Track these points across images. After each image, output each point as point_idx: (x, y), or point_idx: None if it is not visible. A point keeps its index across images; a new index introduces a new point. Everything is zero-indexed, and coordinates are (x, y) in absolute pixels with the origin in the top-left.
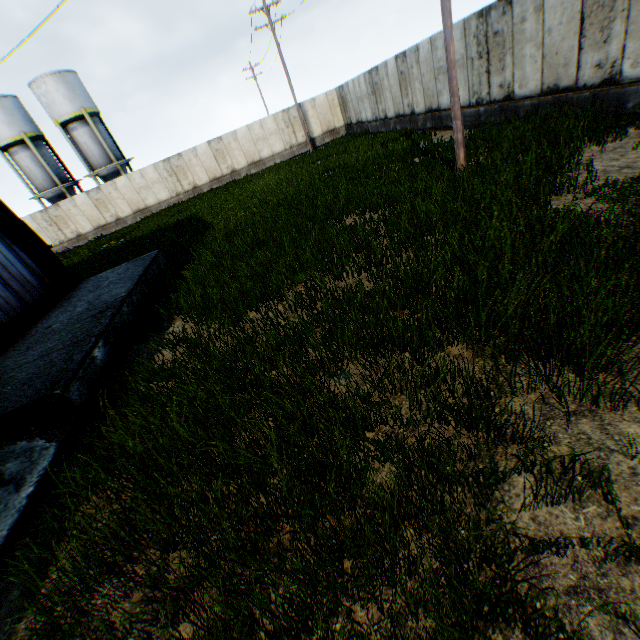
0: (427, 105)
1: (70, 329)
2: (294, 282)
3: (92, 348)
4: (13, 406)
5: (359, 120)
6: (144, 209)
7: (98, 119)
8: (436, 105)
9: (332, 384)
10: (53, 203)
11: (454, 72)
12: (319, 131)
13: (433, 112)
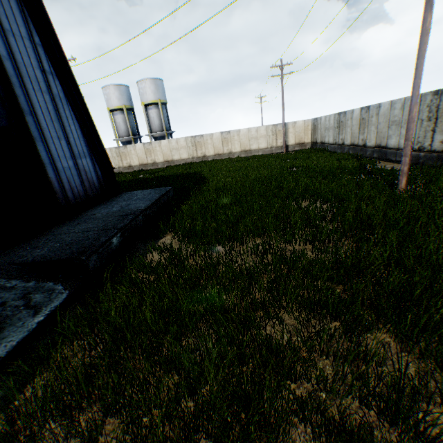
0: (377, 142)
1: (105, 219)
2: (254, 235)
3: (113, 236)
4: (55, 257)
5: (322, 141)
6: (170, 161)
7: (164, 106)
8: (384, 143)
9: (267, 324)
10: (123, 145)
11: (412, 124)
12: (293, 141)
13: (380, 147)
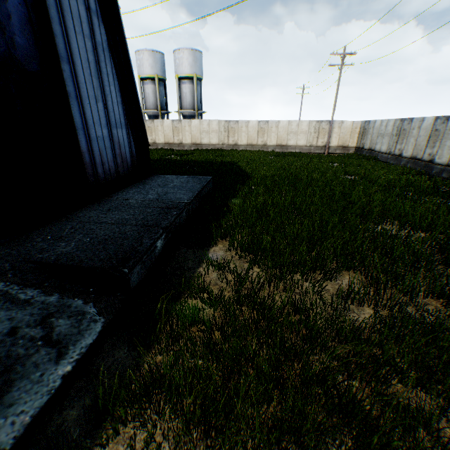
0: None
1: (142, 209)
2: (342, 266)
3: (157, 238)
4: (86, 261)
5: (371, 148)
6: (198, 144)
7: (199, 83)
8: None
9: None
10: (149, 118)
11: None
12: (335, 143)
13: None
